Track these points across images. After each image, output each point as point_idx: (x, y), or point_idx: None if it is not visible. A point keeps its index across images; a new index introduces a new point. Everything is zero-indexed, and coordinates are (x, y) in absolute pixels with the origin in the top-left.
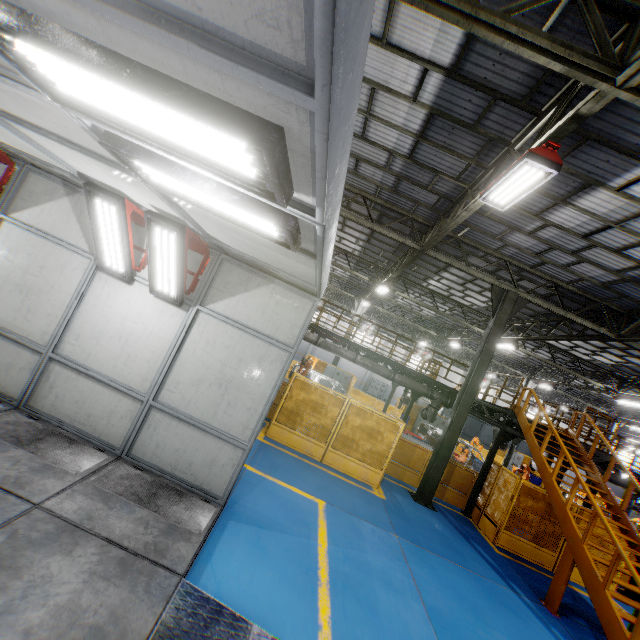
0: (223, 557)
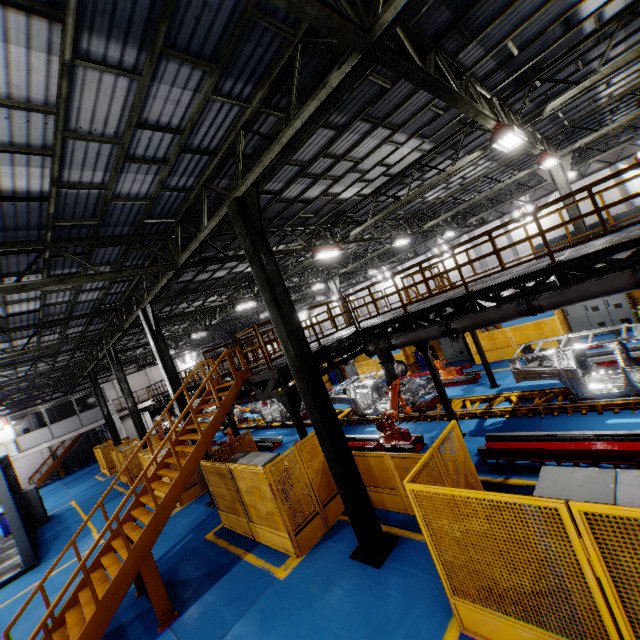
0: (1, 592)
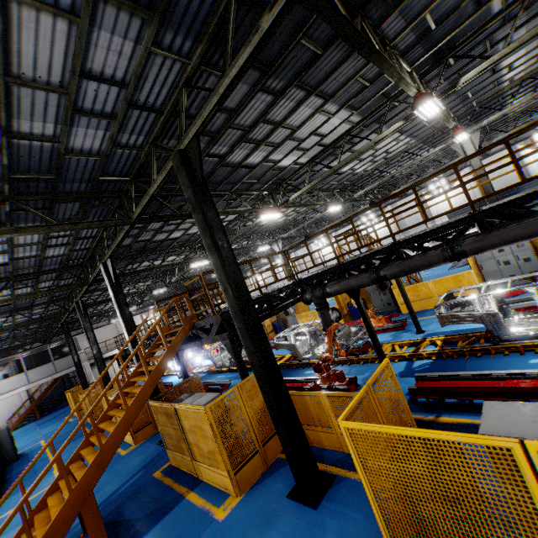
0: None
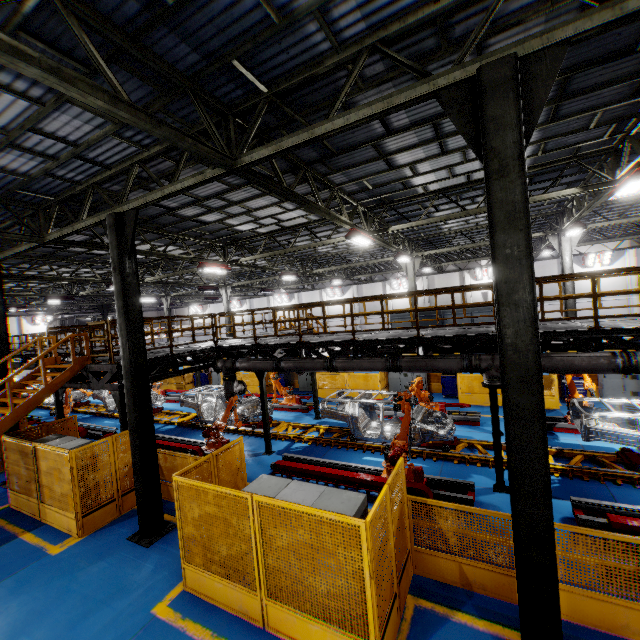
0: None
